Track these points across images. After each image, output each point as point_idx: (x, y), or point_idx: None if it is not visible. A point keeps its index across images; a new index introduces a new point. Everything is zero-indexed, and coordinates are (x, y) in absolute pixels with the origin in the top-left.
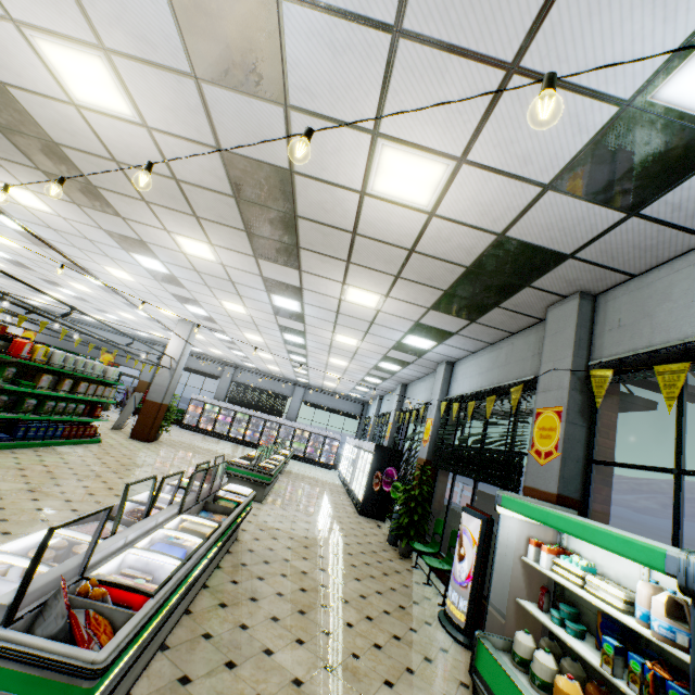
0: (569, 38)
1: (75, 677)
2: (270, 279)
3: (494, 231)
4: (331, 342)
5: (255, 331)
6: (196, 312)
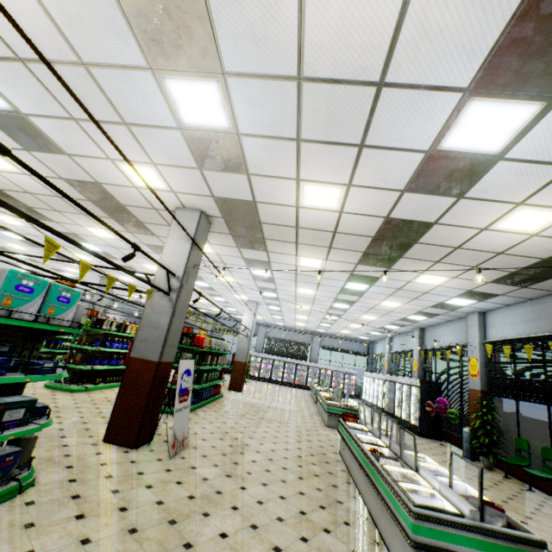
0: None
1: (534, 548)
2: (357, 274)
3: None
4: (374, 306)
5: (309, 303)
6: (267, 295)
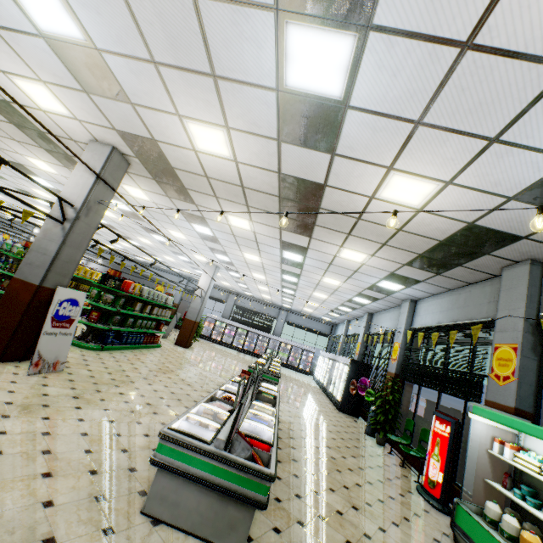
0: (535, 127)
1: (262, 480)
2: (286, 242)
3: (466, 221)
4: (319, 282)
5: (261, 272)
6: (221, 258)
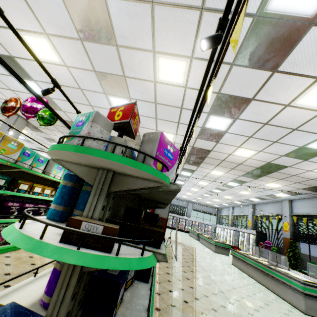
0: None
1: None
2: (237, 179)
3: None
4: (235, 192)
5: (199, 188)
6: (178, 182)
